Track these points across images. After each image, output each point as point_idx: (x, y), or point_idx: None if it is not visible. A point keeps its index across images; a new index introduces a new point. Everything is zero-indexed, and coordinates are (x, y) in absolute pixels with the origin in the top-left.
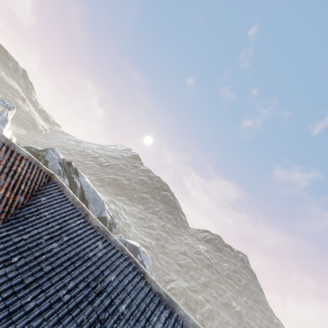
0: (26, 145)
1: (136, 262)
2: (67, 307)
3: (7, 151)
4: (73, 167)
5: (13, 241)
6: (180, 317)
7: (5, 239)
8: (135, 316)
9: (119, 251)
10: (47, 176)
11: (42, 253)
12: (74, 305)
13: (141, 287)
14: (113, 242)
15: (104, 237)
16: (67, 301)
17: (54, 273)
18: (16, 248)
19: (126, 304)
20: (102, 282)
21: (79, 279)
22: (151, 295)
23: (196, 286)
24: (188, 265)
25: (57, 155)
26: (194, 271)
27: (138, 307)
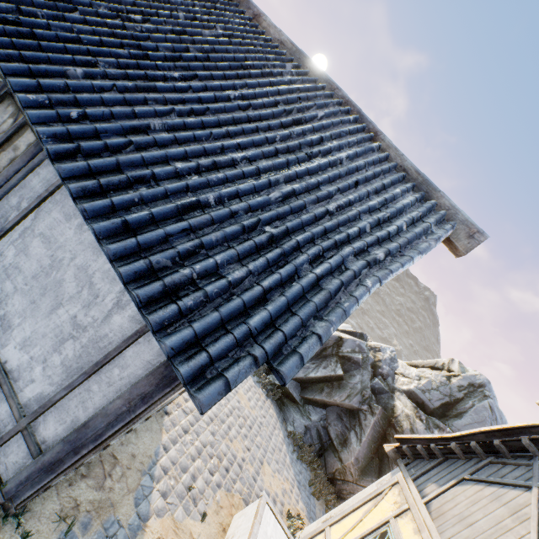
0: None
1: (360, 113)
2: (245, 114)
3: None
4: None
5: None
6: (440, 208)
7: None
8: (362, 174)
9: (325, 90)
10: None
11: (183, 30)
12: (256, 117)
13: (371, 147)
14: (313, 73)
15: (294, 61)
16: (243, 107)
17: (211, 64)
18: (133, 5)
19: (347, 154)
20: (300, 112)
21: (259, 90)
22: (390, 165)
23: None
24: None
25: None
26: None
27: (366, 168)
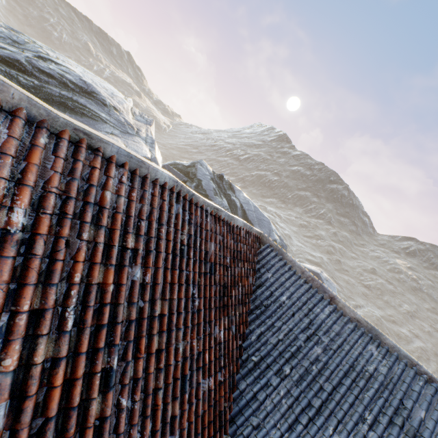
0: (171, 162)
1: None
2: None
3: (230, 230)
4: (225, 180)
5: (272, 343)
6: None
7: (263, 340)
8: None
9: (407, 365)
10: (258, 238)
11: (310, 363)
12: None
13: None
14: (392, 349)
15: (372, 337)
16: None
17: (339, 396)
18: (279, 353)
19: None
20: (407, 417)
21: (375, 410)
22: None
23: (395, 315)
24: (381, 288)
25: (206, 169)
26: (390, 296)
27: None
